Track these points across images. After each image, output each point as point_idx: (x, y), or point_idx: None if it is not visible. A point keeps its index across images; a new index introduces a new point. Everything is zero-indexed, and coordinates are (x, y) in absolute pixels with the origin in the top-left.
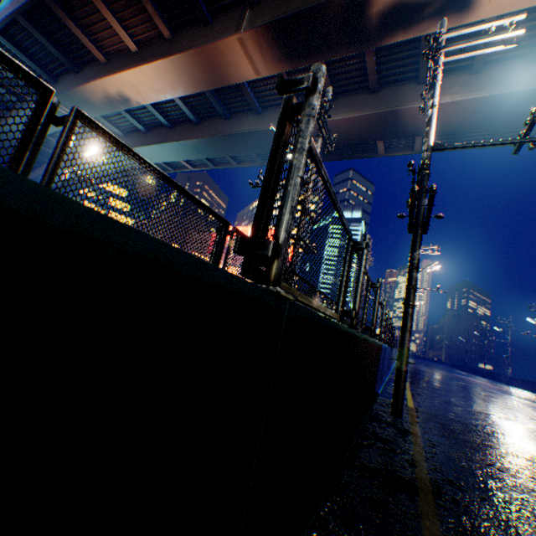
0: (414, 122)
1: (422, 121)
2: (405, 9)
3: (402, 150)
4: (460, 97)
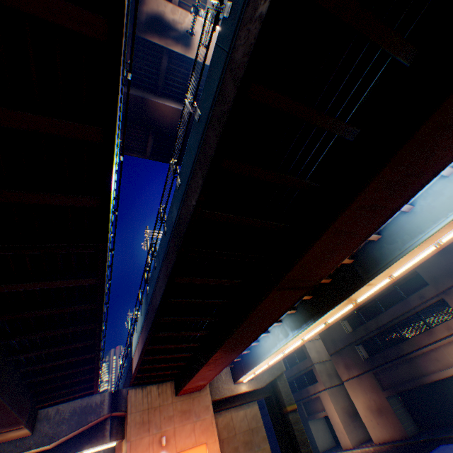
0: (156, 115)
1: (160, 117)
2: (163, 24)
3: (138, 154)
4: (181, 108)
